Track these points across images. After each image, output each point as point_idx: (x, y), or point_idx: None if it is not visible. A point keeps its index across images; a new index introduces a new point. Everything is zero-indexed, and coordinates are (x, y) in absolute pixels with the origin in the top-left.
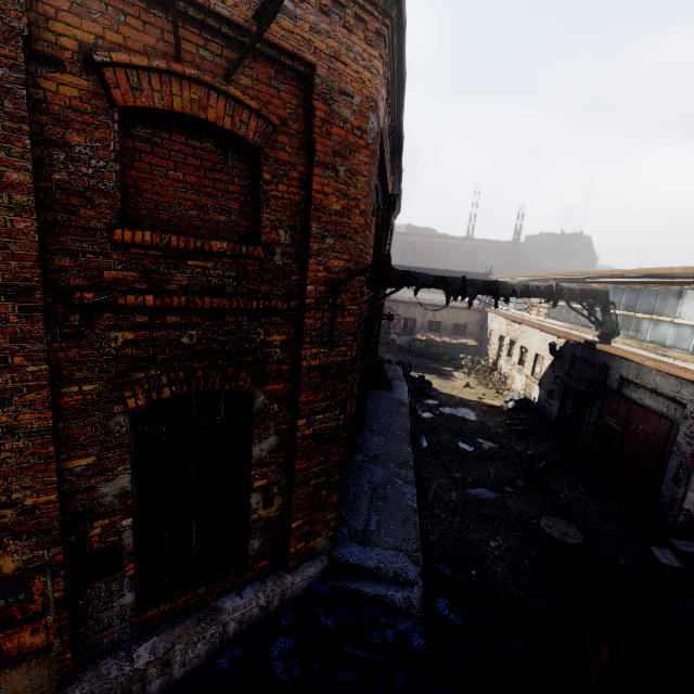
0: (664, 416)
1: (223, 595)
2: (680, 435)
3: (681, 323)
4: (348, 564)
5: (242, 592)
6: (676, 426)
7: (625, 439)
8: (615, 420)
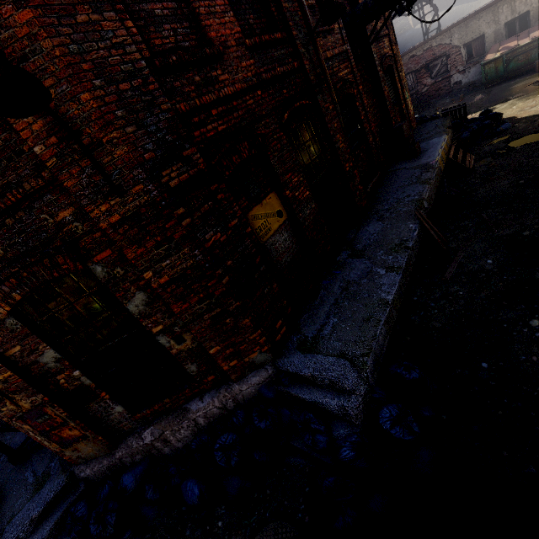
0: None
1: (191, 400)
2: None
3: None
4: (288, 372)
5: (203, 398)
6: None
7: None
8: None
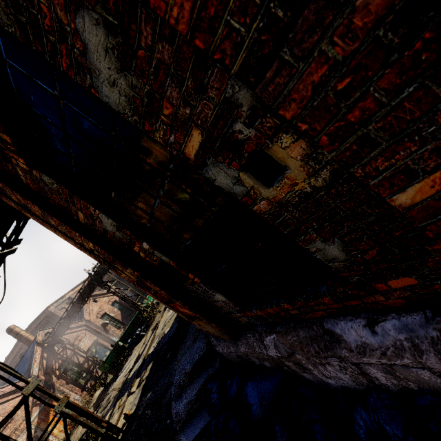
0: None
1: (342, 316)
2: None
3: None
4: None
5: (375, 324)
6: None
7: None
8: None
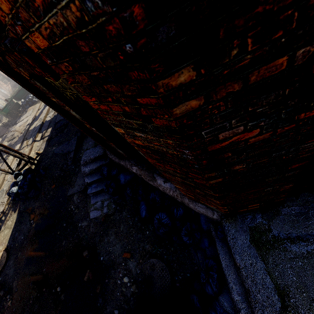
0: None
1: (159, 176)
2: None
3: None
4: (226, 236)
5: (166, 182)
6: None
7: None
8: None
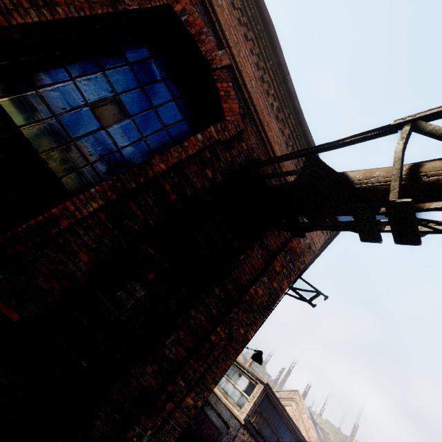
0: (218, 429)
1: None
2: (223, 441)
3: (237, 387)
4: None
5: None
6: (221, 436)
7: (195, 435)
8: (194, 421)
